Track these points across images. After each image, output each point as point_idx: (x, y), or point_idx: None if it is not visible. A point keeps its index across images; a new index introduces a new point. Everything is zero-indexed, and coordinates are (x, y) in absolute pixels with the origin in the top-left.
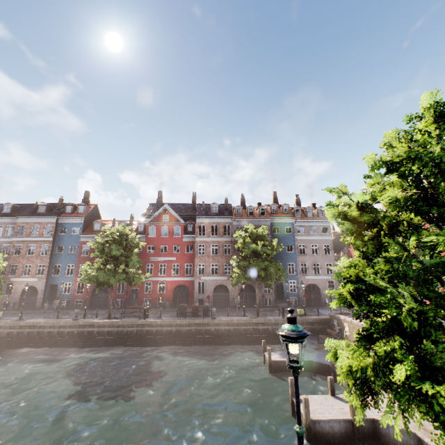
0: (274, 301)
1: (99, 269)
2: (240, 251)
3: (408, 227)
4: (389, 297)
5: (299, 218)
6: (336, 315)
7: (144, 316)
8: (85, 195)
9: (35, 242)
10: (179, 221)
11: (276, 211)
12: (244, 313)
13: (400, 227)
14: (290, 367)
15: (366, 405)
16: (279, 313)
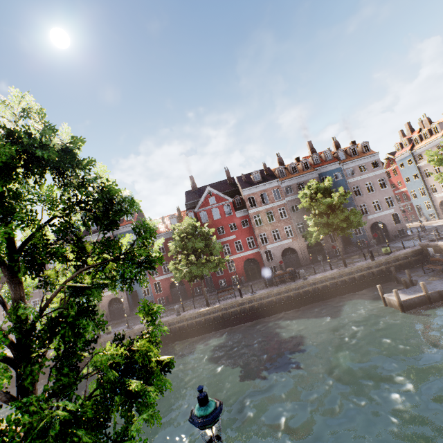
0: (343, 248)
1: (190, 264)
2: (313, 209)
3: None
4: None
5: (345, 161)
6: (430, 243)
7: (241, 295)
8: None
9: None
10: (225, 200)
11: (319, 161)
12: (331, 267)
13: None
14: None
15: None
16: (365, 257)
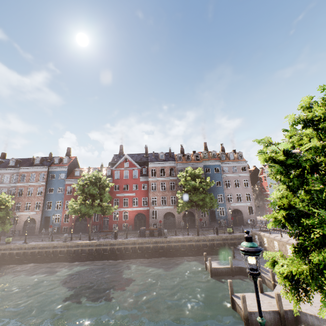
0: (209, 223)
1: (81, 204)
2: (183, 187)
3: (325, 166)
4: (320, 220)
5: (224, 161)
6: (256, 232)
7: (115, 237)
8: (68, 150)
9: (33, 186)
10: (136, 166)
11: (207, 156)
12: (188, 233)
13: (321, 167)
14: (250, 274)
15: (301, 300)
16: (214, 231)
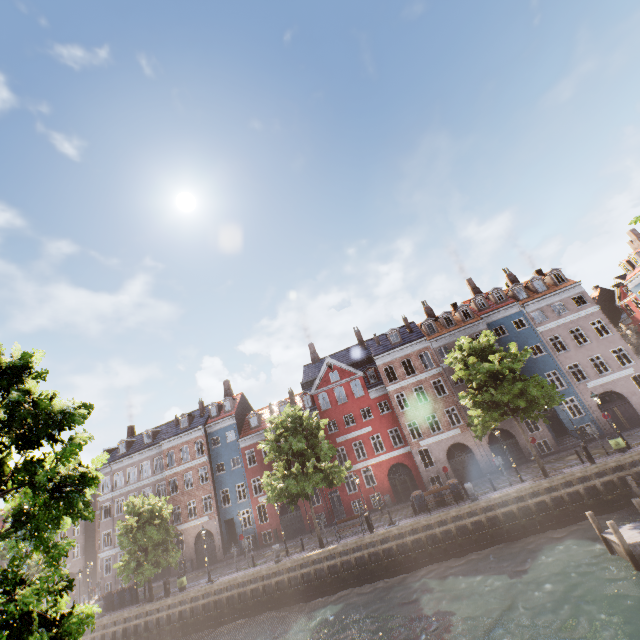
0: (554, 442)
1: (286, 476)
2: (468, 381)
3: None
4: None
5: (527, 300)
6: None
7: (370, 528)
8: (225, 385)
9: (189, 468)
10: (353, 374)
11: (485, 305)
12: (520, 477)
13: None
14: None
15: None
16: (580, 458)
